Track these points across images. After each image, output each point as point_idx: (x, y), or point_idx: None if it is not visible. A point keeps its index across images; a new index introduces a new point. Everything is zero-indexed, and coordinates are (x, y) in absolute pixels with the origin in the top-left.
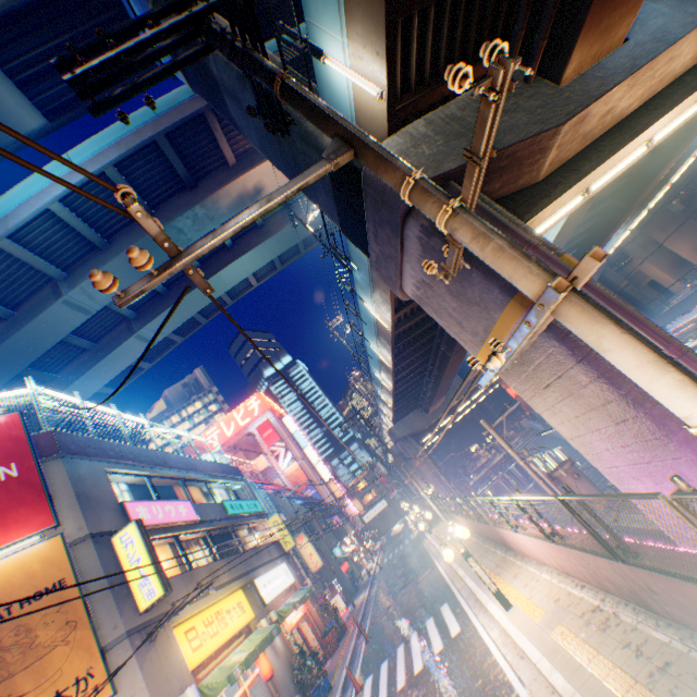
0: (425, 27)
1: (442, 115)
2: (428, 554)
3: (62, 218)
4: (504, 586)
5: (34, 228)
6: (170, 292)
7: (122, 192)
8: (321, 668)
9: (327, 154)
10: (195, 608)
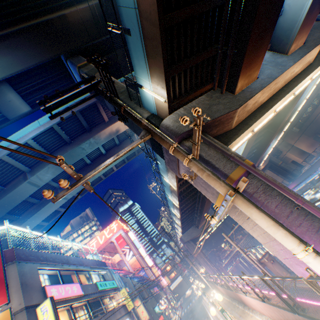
0: (180, 78)
1: (190, 106)
2: (205, 309)
3: (32, 146)
4: None
5: (19, 150)
6: None
7: (59, 158)
8: None
9: (140, 136)
10: None
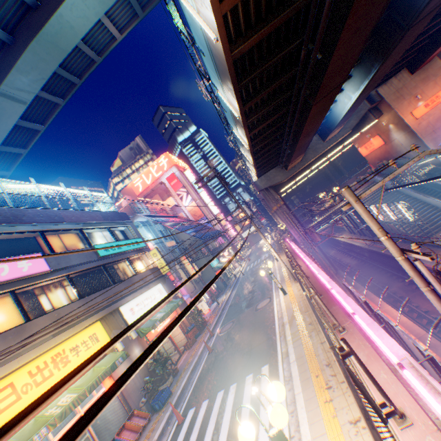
0: None
1: None
2: (271, 282)
3: None
4: (337, 438)
5: None
6: (16, 40)
7: None
8: (173, 368)
9: None
10: (14, 365)
